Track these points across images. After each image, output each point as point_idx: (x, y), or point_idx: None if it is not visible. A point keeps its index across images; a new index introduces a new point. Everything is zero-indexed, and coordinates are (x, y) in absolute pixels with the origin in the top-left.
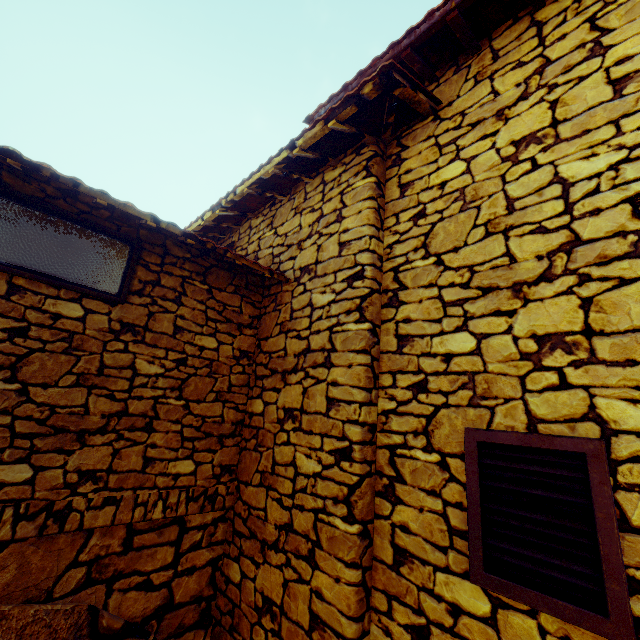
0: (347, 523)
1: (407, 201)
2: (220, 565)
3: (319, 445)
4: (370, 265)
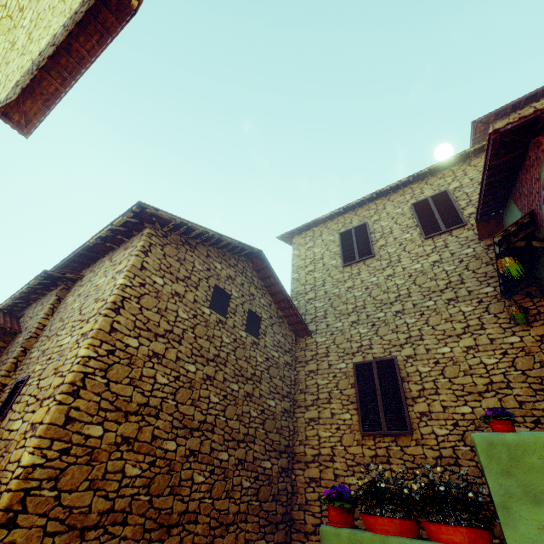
0: None
1: (61, 306)
2: None
3: None
4: (36, 328)
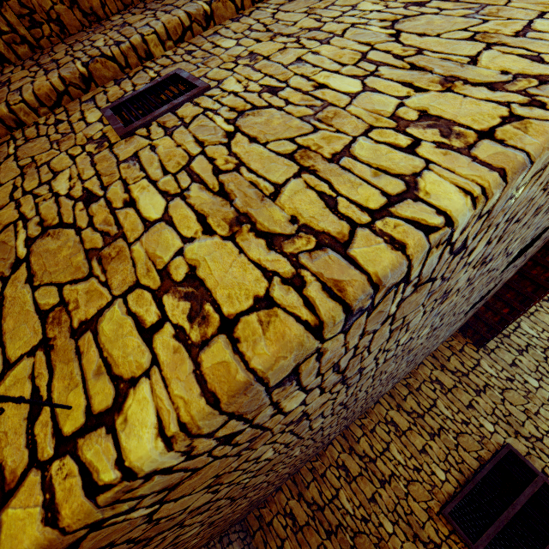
0: (82, 65)
1: None
2: (6, 66)
3: (115, 38)
4: None
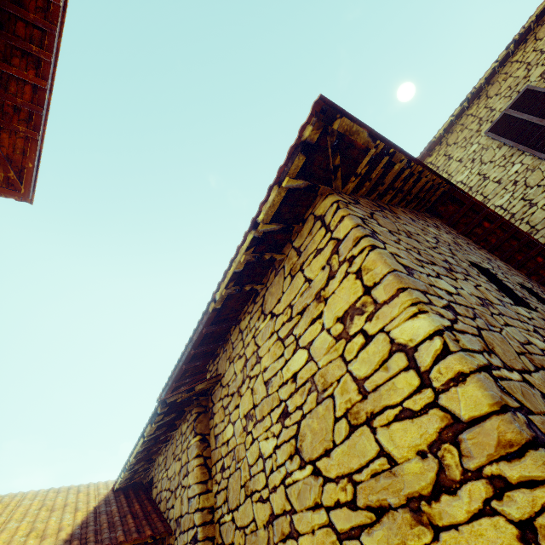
0: None
1: (218, 452)
2: None
3: None
4: (201, 525)
